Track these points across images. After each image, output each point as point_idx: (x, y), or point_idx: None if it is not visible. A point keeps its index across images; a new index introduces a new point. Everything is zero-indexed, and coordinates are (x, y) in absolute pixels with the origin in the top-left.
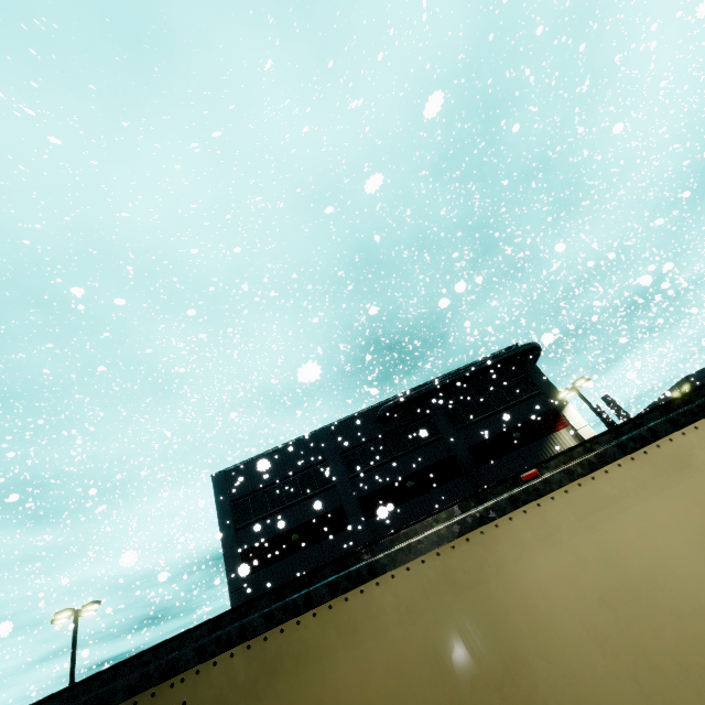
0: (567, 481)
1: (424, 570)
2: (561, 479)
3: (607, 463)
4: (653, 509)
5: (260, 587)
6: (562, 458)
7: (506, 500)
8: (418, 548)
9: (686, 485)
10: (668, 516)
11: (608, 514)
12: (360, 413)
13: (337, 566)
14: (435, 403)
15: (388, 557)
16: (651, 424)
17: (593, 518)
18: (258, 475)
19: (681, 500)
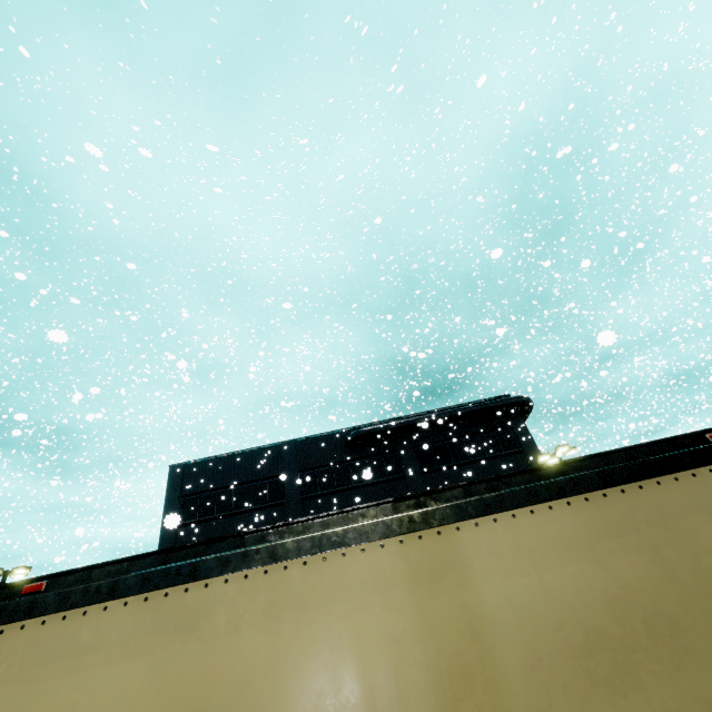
0: (54, 610)
1: None
2: (50, 604)
3: (114, 597)
4: (108, 678)
5: None
6: (86, 575)
7: None
8: None
9: (171, 655)
10: (115, 694)
11: (57, 670)
12: (330, 434)
13: None
14: (408, 440)
15: None
16: (203, 557)
17: (38, 669)
18: (214, 475)
19: (147, 676)
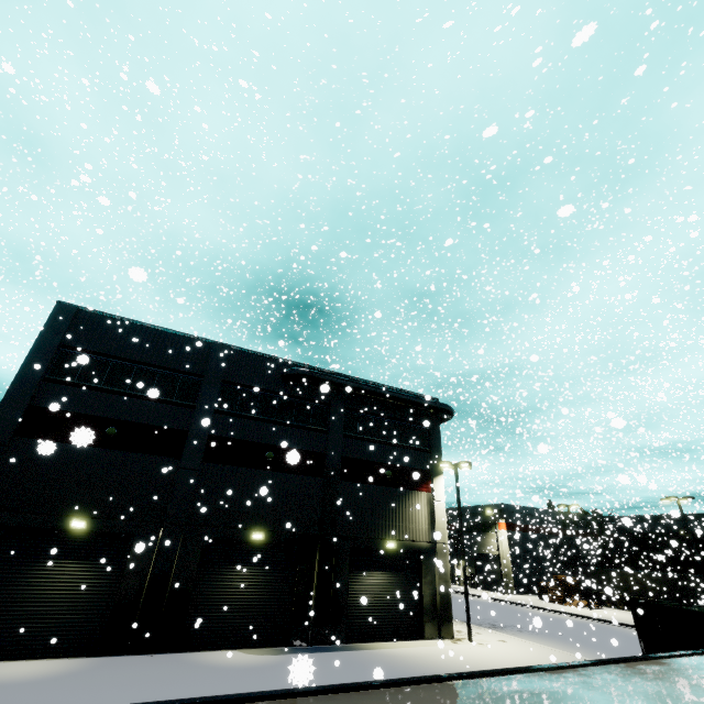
0: None
1: None
2: None
3: None
4: None
5: (26, 458)
6: None
7: None
8: None
9: None
10: None
11: None
12: (270, 358)
13: None
14: (343, 399)
15: None
16: None
17: None
18: (116, 339)
19: None
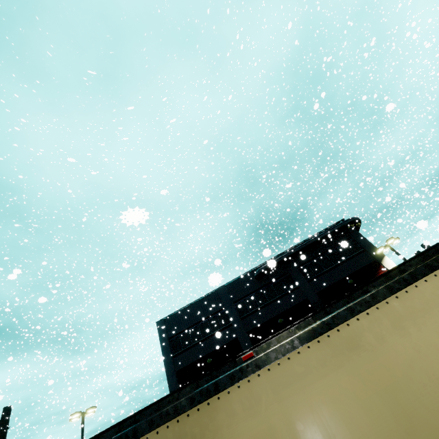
0: (270, 361)
1: (167, 433)
2: (266, 360)
3: (299, 345)
4: (328, 384)
5: None
6: (271, 342)
7: (227, 377)
8: (165, 416)
9: (355, 363)
10: (338, 390)
11: (295, 389)
12: (244, 275)
13: (117, 429)
14: (292, 264)
15: (146, 423)
16: (335, 312)
17: (284, 392)
18: (183, 320)
19: (350, 376)
